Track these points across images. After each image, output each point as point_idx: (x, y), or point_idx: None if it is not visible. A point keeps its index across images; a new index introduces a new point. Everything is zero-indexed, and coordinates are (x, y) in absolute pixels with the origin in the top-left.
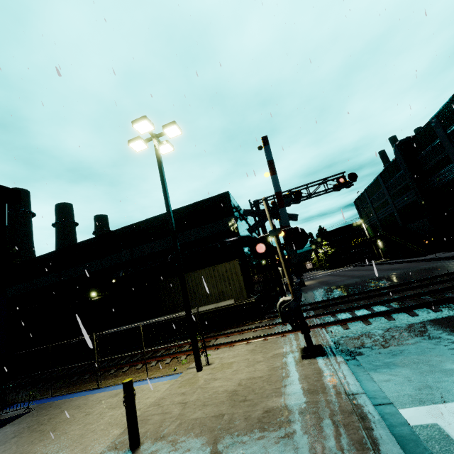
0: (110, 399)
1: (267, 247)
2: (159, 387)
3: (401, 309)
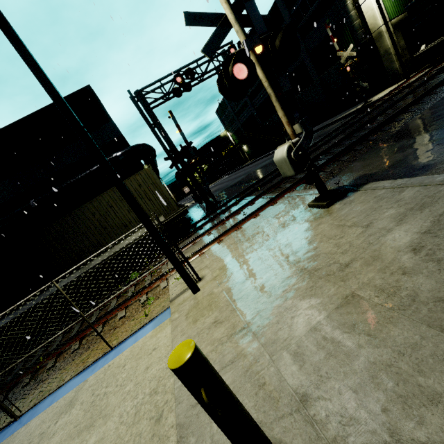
0: (63, 419)
1: (250, 69)
2: (149, 345)
3: (346, 149)
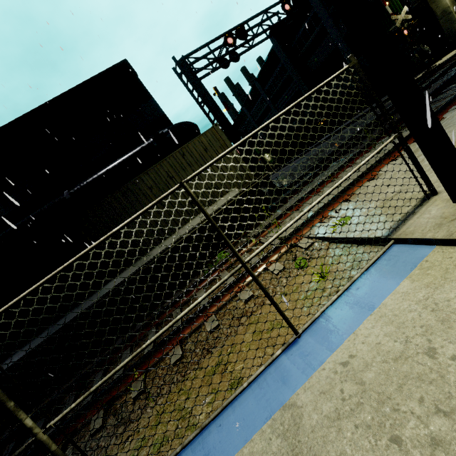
0: None
1: None
2: None
3: None
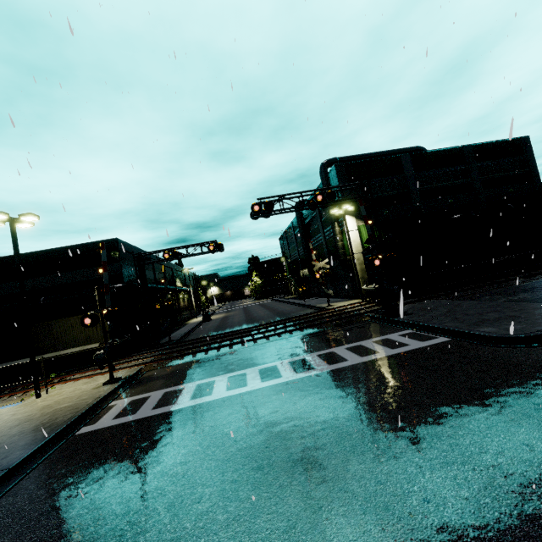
0: None
1: (92, 321)
2: (3, 411)
3: (191, 353)
